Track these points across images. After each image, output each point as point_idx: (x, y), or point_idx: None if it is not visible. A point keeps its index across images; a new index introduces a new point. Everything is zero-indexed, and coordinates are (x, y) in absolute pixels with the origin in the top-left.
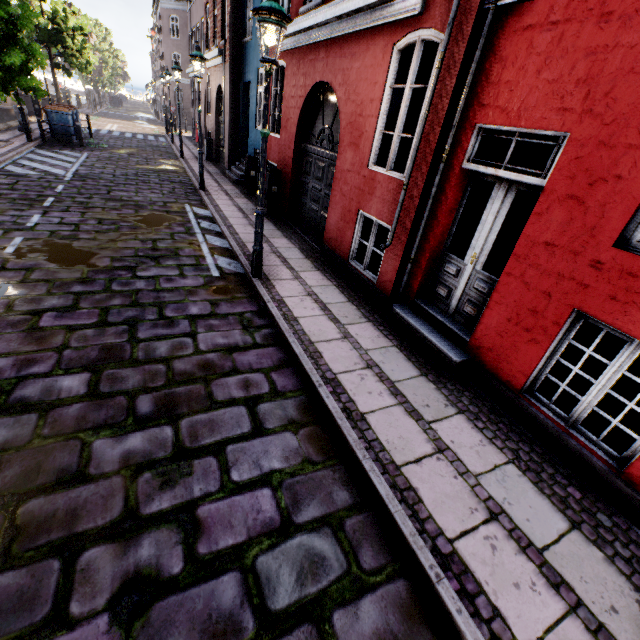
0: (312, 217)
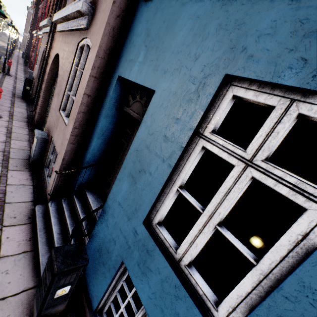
0: None
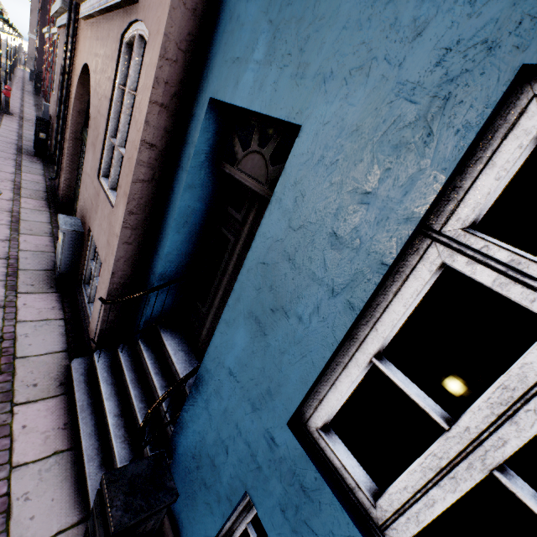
0: None
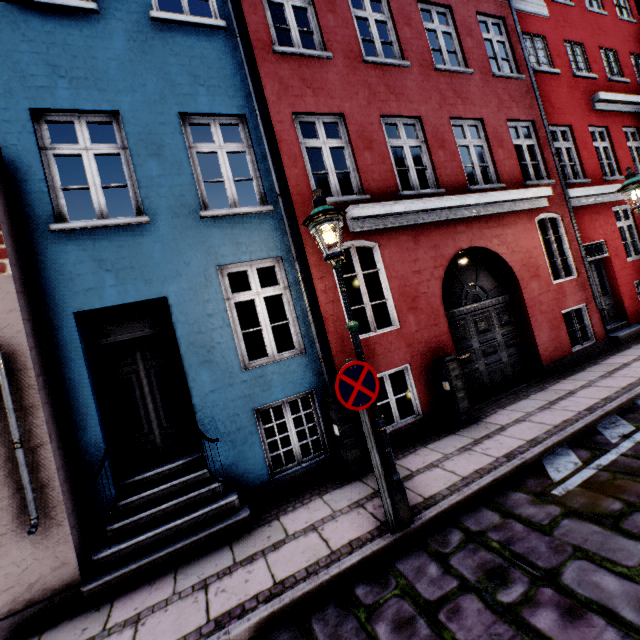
0: (494, 372)
